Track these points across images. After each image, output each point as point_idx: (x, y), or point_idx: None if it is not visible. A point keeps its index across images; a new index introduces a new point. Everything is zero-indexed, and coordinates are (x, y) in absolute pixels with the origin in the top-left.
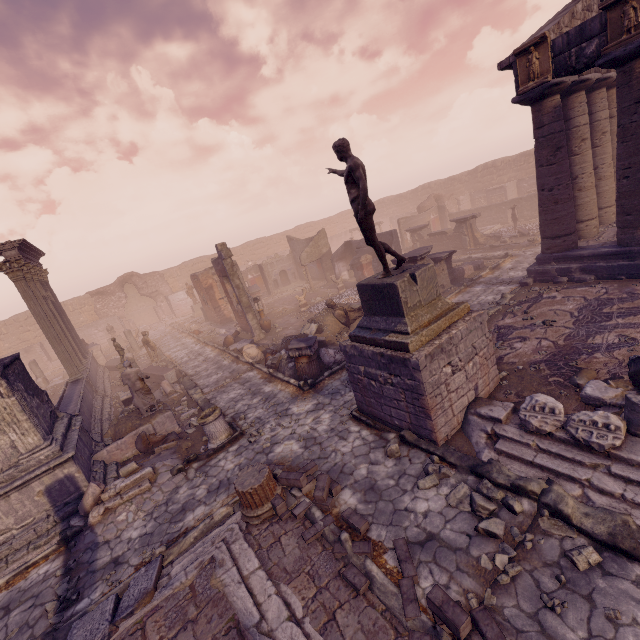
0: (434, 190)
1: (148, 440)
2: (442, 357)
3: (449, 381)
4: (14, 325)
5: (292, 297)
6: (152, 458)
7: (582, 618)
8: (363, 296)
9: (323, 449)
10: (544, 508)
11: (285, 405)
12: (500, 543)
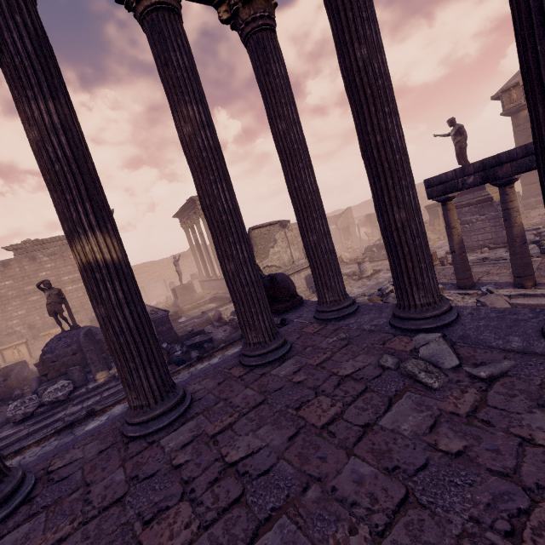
0: None
1: None
2: None
3: None
4: None
5: None
6: None
7: None
8: None
9: None
10: None
11: None
12: None
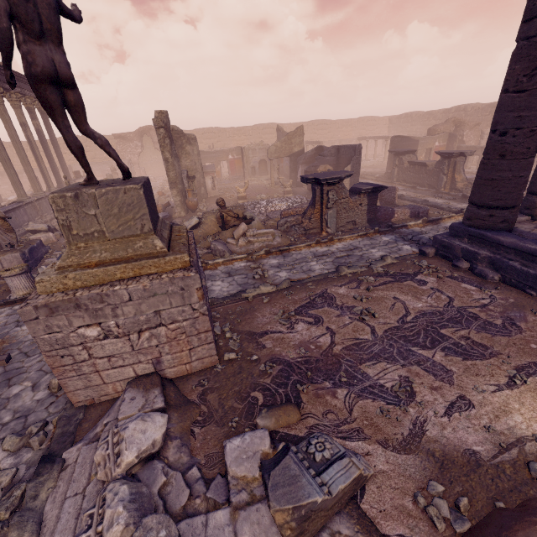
0: (468, 115)
1: None
2: (80, 314)
3: (92, 345)
4: None
5: (251, 187)
6: None
7: None
8: None
9: None
10: None
11: None
12: None
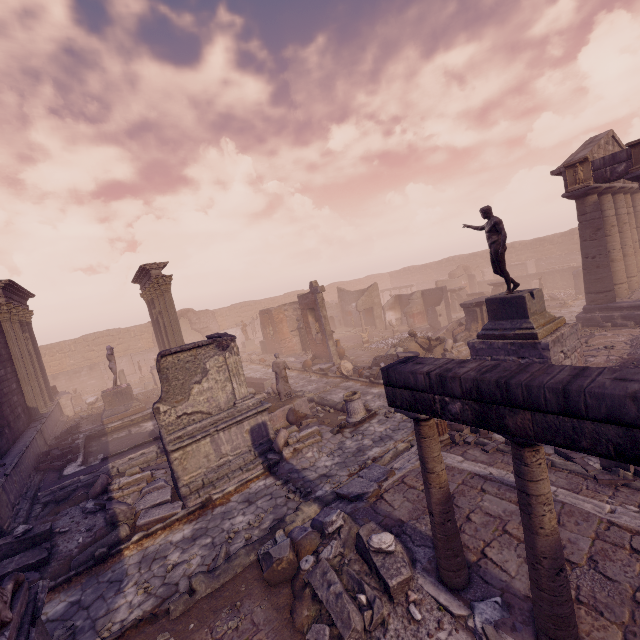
0: (457, 263)
1: (297, 414)
2: (558, 345)
3: (563, 363)
4: (82, 344)
5: (346, 338)
6: (302, 427)
7: None
8: (490, 307)
9: None
10: None
11: None
12: None
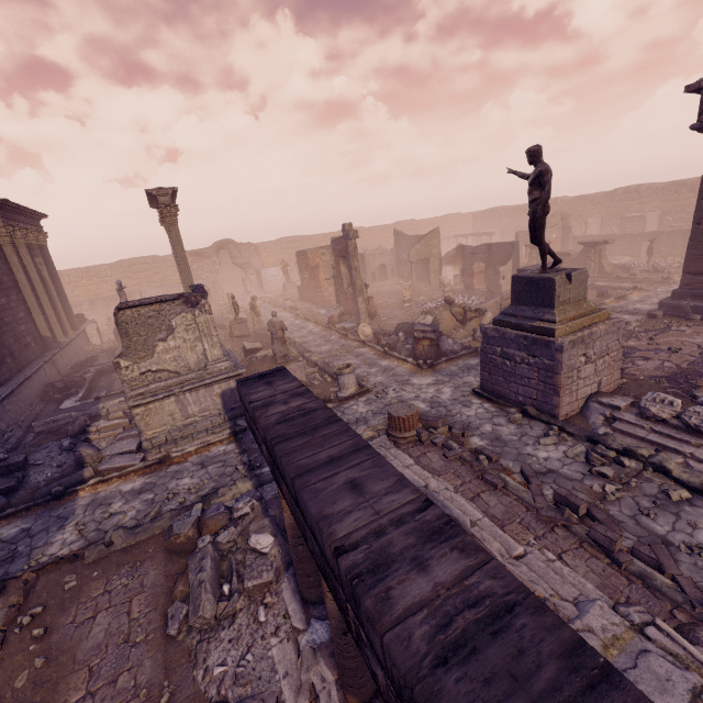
0: (559, 207)
1: None
2: (581, 347)
3: (581, 369)
4: (118, 270)
5: (392, 292)
6: None
7: (669, 522)
8: (515, 287)
9: (448, 410)
10: (649, 466)
11: (405, 377)
12: (609, 481)
